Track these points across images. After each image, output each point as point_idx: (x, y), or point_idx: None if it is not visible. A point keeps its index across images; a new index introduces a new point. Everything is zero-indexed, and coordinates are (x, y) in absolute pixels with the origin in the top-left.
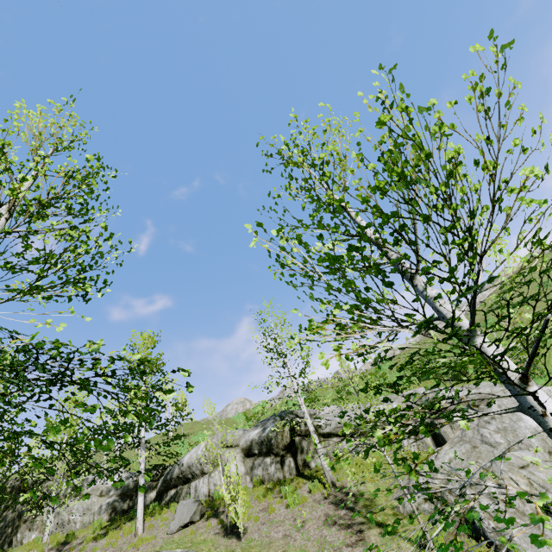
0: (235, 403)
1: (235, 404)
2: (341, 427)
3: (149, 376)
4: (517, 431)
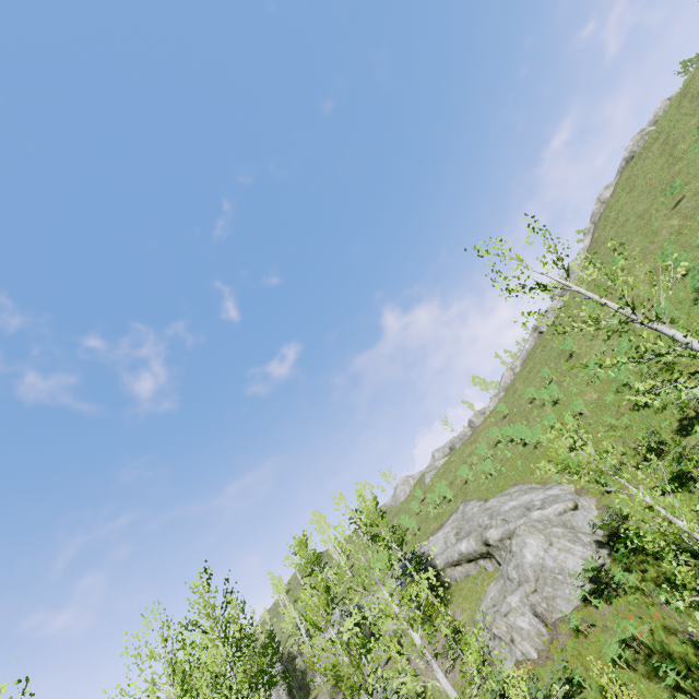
0: (400, 484)
1: (400, 485)
2: (448, 562)
3: (317, 566)
4: (523, 566)
